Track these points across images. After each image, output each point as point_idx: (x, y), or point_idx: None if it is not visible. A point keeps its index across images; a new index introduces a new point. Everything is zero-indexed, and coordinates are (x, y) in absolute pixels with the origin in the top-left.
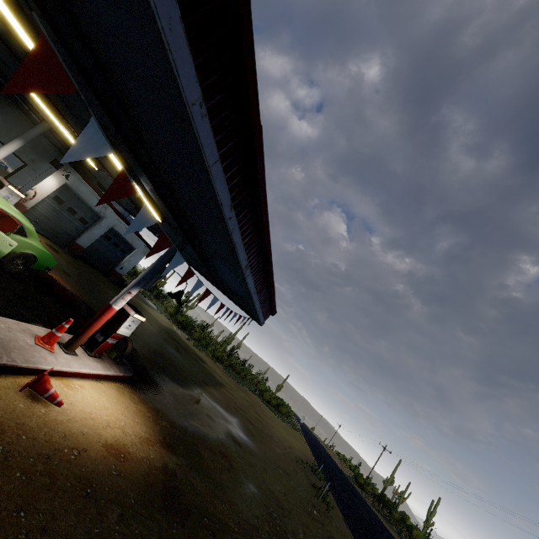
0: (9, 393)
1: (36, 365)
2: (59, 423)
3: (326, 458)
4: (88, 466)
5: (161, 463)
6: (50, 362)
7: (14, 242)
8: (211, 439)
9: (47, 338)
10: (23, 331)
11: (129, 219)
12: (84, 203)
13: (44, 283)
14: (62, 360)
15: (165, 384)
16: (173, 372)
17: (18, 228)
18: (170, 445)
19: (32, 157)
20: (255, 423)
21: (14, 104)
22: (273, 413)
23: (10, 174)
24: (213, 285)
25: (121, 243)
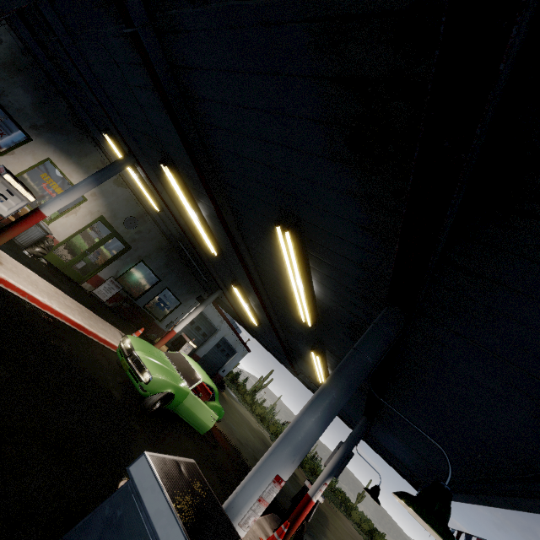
0: None
1: None
2: None
3: None
4: None
5: None
6: None
7: (216, 416)
8: None
9: None
10: (254, 538)
11: (233, 325)
12: (208, 320)
13: (209, 430)
14: None
15: None
16: None
17: (211, 395)
18: None
19: (186, 297)
20: None
21: (186, 264)
22: None
23: (169, 312)
24: None
25: (227, 349)
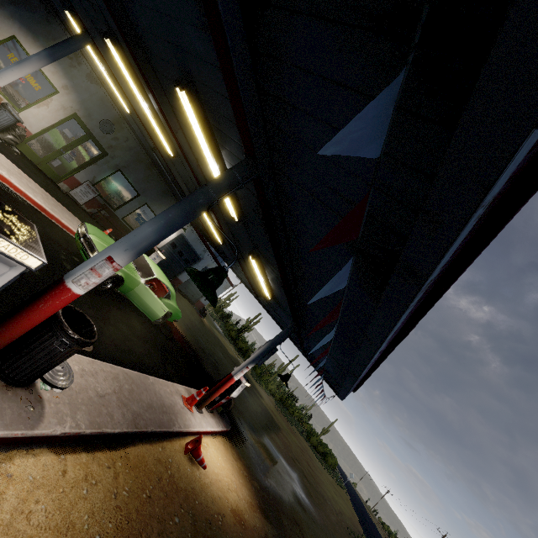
0: (181, 457)
1: (189, 429)
2: (207, 486)
3: (372, 529)
4: (229, 533)
5: (264, 533)
6: (193, 424)
7: (166, 308)
8: (285, 502)
9: (190, 400)
10: (176, 393)
11: (218, 258)
12: (190, 247)
13: (168, 329)
14: (197, 419)
15: (246, 433)
16: (248, 417)
17: (167, 294)
18: (264, 510)
19: None
20: (309, 478)
21: (165, 182)
22: (319, 462)
23: None
24: (300, 351)
25: None
